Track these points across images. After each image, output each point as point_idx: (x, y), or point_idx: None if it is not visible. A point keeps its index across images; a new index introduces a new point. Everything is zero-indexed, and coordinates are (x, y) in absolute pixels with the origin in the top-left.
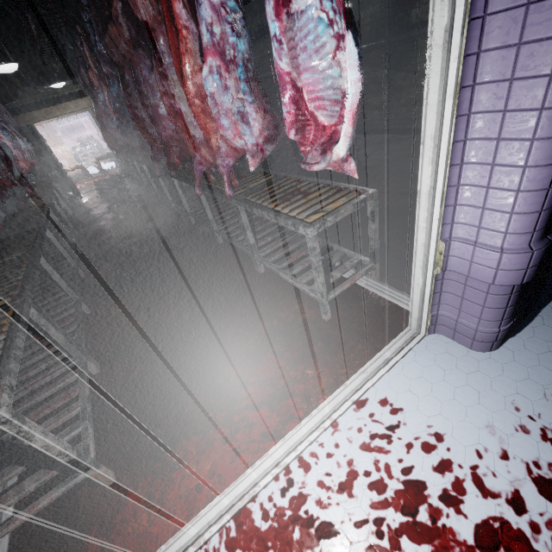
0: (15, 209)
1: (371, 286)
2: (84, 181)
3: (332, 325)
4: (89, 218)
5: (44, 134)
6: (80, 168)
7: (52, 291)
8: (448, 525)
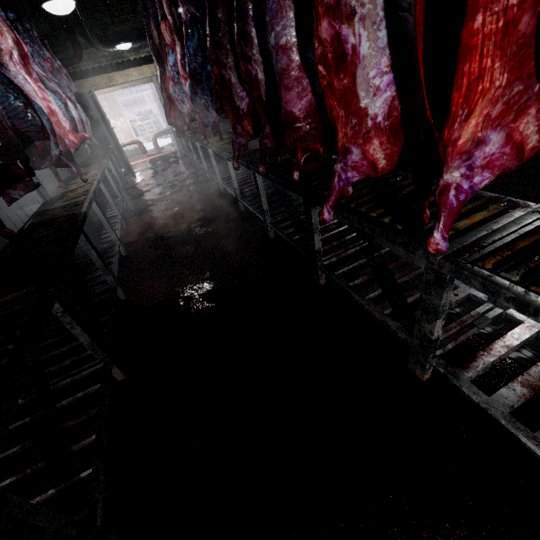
0: (57, 191)
1: None
2: (139, 157)
3: None
4: (139, 204)
5: (106, 105)
6: (137, 143)
7: None
8: None
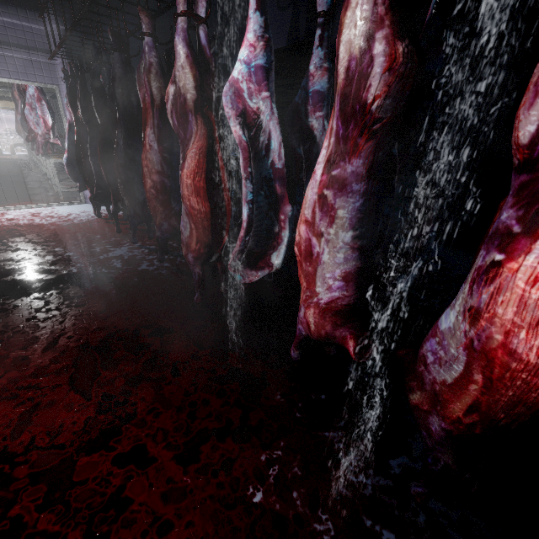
0: None
1: None
2: None
3: (62, 201)
4: None
5: None
6: None
7: None
8: (40, 215)
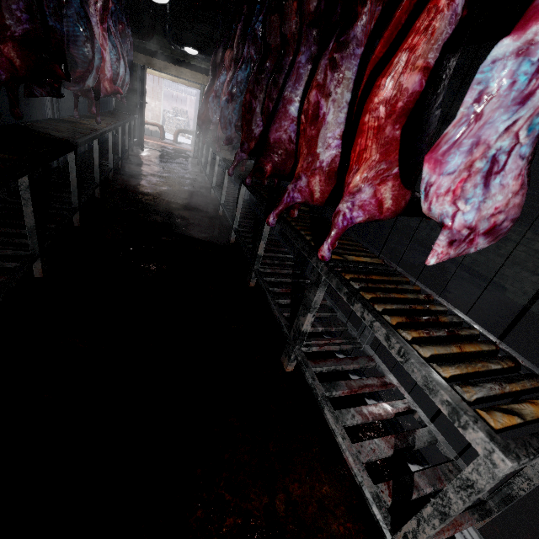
0: (68, 117)
1: (465, 538)
2: (155, 139)
3: None
4: (133, 170)
5: (150, 84)
6: (160, 127)
7: (20, 221)
8: None
